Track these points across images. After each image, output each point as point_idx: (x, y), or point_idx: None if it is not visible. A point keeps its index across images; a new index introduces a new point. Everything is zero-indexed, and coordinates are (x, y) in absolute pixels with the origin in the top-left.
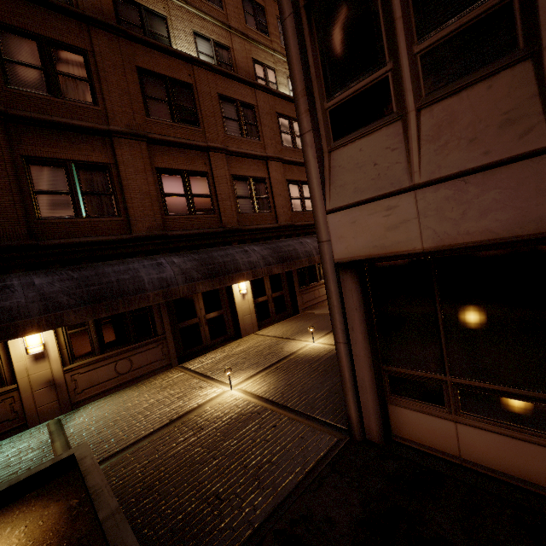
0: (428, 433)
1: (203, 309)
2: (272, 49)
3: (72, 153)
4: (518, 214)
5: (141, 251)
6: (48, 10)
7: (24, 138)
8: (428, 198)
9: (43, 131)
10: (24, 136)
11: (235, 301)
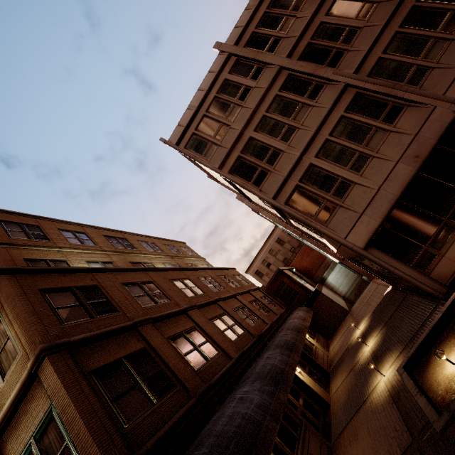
0: (446, 269)
1: (293, 399)
2: (188, 257)
3: (180, 328)
4: (387, 202)
5: (245, 366)
6: (132, 272)
7: (161, 329)
8: (367, 213)
9: (164, 322)
10: (160, 328)
11: (301, 379)
